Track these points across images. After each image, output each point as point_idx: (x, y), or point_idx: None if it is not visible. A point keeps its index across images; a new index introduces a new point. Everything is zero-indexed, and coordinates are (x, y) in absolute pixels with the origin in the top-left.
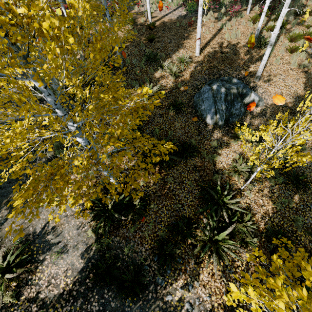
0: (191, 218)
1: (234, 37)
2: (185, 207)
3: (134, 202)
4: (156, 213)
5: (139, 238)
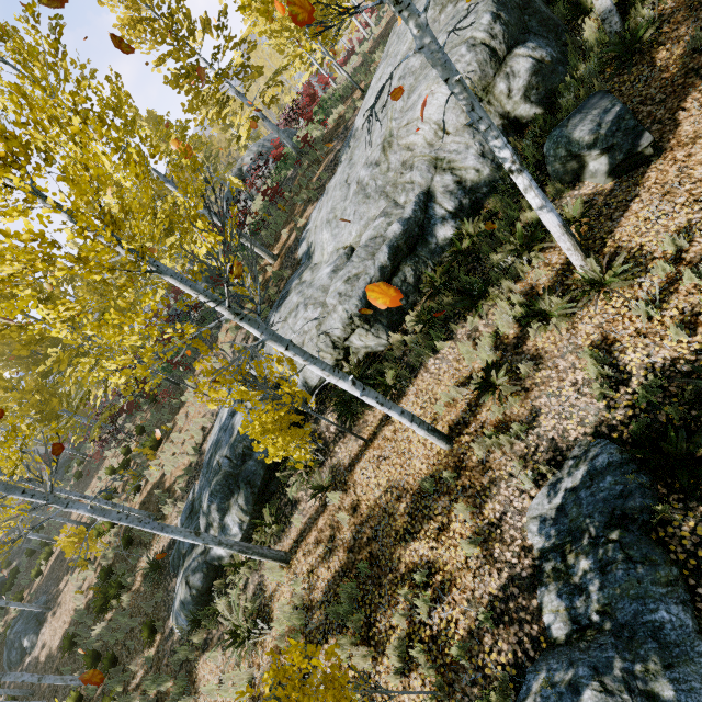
0: None
1: None
2: None
3: None
4: None
5: None
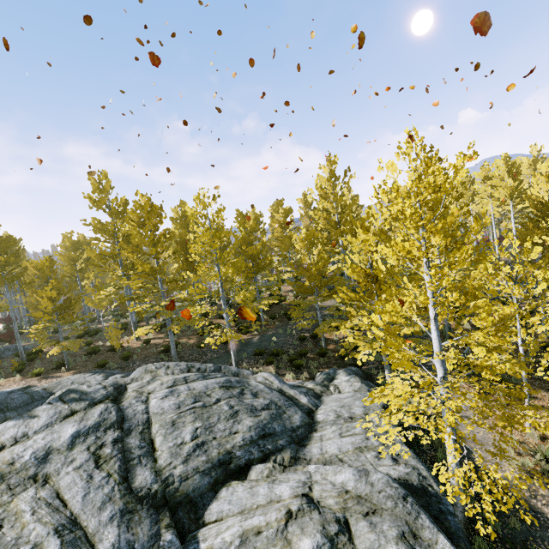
0: None
1: None
2: None
3: None
4: None
5: None
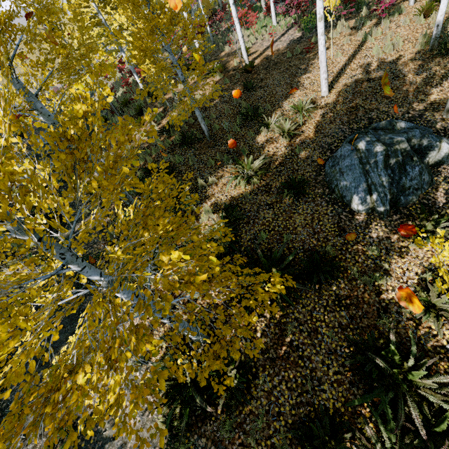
0: (340, 411)
1: (390, 49)
2: (325, 385)
3: (229, 372)
4: (269, 395)
5: (240, 446)
